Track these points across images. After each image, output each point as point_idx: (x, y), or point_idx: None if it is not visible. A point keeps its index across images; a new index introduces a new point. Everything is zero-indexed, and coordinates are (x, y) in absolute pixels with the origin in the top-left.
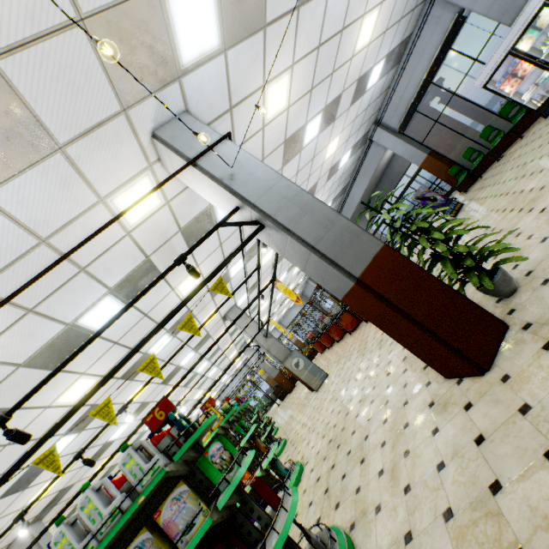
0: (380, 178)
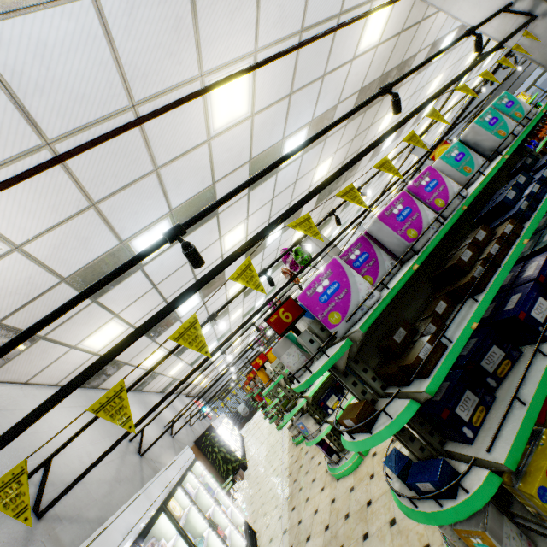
0: (495, 93)
